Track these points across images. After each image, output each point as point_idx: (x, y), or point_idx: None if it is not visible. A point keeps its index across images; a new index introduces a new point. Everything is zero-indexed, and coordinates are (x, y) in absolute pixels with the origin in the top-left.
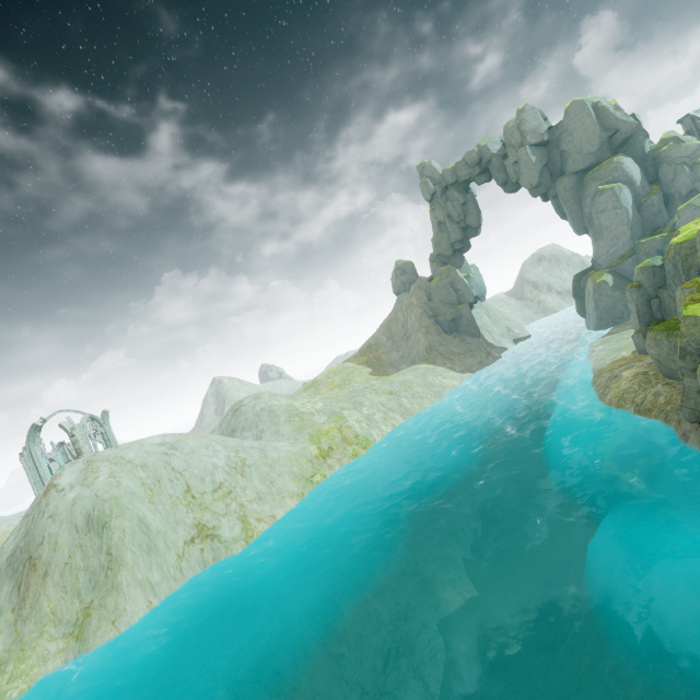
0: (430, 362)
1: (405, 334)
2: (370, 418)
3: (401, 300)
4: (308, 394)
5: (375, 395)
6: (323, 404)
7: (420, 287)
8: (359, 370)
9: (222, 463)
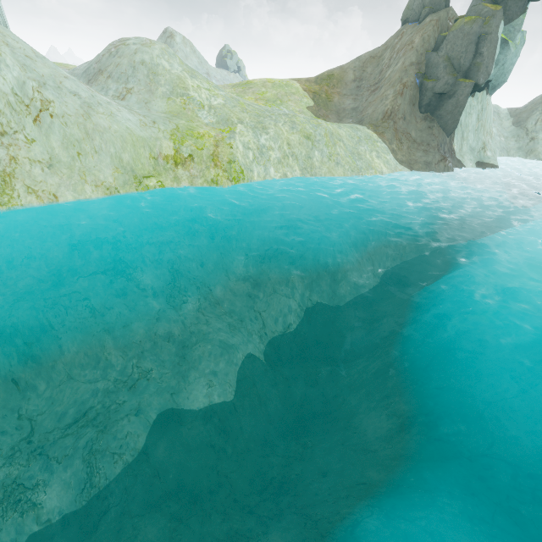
0: (377, 131)
1: (376, 82)
2: (263, 151)
3: (404, 32)
4: (232, 91)
5: (289, 128)
6: (223, 102)
7: (439, 23)
8: (300, 96)
9: (5, 86)
